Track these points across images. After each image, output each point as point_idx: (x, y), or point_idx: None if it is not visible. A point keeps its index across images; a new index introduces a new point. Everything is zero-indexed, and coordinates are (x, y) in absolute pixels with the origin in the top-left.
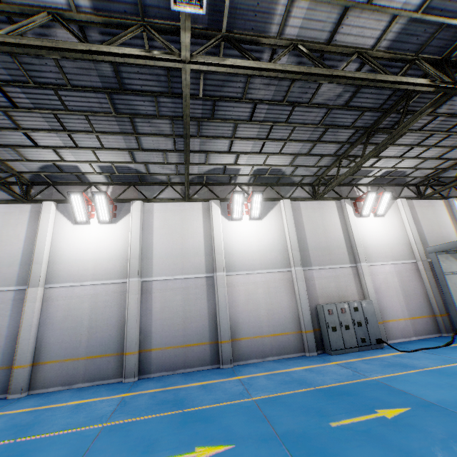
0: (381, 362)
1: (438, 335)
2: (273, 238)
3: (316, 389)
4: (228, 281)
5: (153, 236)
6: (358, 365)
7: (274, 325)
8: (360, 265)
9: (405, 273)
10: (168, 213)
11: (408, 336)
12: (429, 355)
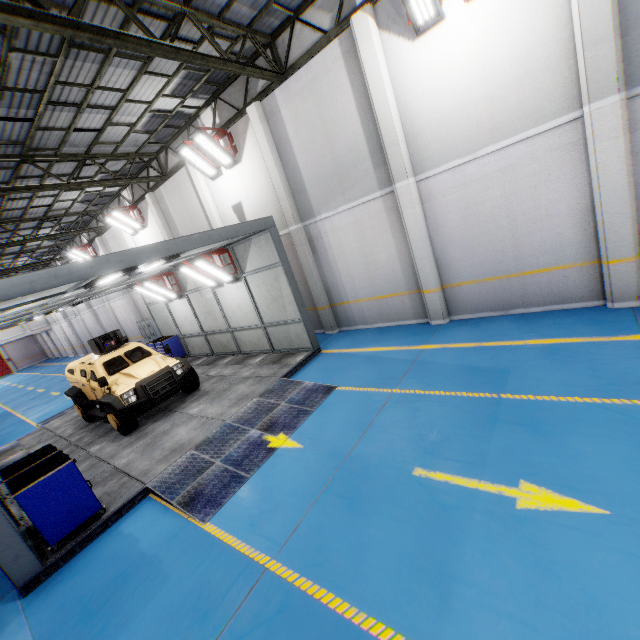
0: None
1: None
2: None
3: None
4: (112, 307)
5: None
6: None
7: (137, 332)
8: None
9: None
10: None
11: None
12: None
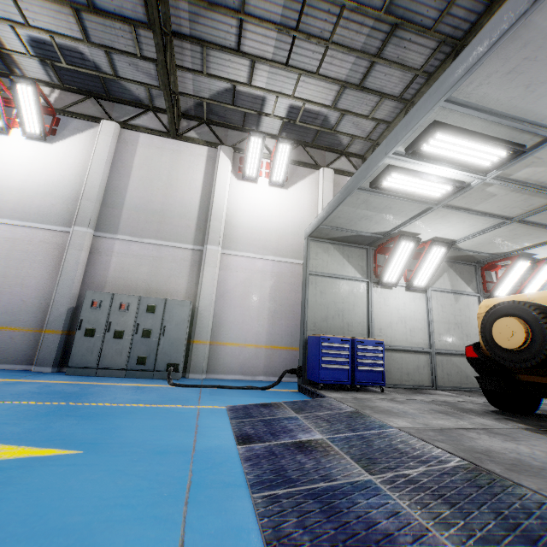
0: (73, 388)
1: None
2: (62, 177)
3: None
4: None
5: None
6: (14, 386)
7: None
8: (206, 248)
9: (290, 278)
10: None
11: (251, 373)
12: (188, 392)
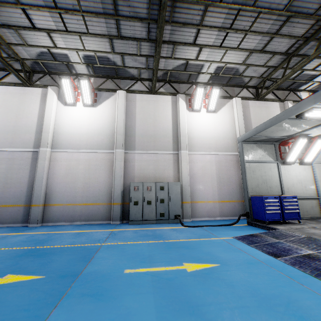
0: (148, 232)
1: (242, 217)
2: (104, 124)
3: (32, 248)
4: (53, 157)
5: None
6: (124, 233)
7: (88, 196)
8: (180, 152)
9: (225, 163)
10: (8, 95)
11: (213, 216)
12: (200, 230)
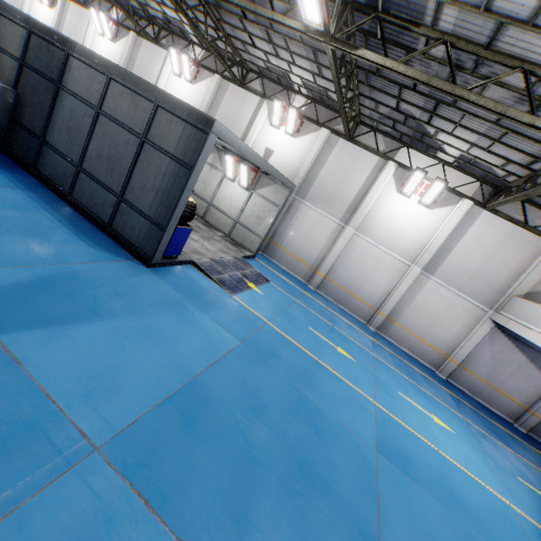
0: None
1: None
2: (115, 62)
3: None
4: None
5: (64, 28)
6: None
7: None
8: None
9: None
10: (74, 15)
11: None
12: None
